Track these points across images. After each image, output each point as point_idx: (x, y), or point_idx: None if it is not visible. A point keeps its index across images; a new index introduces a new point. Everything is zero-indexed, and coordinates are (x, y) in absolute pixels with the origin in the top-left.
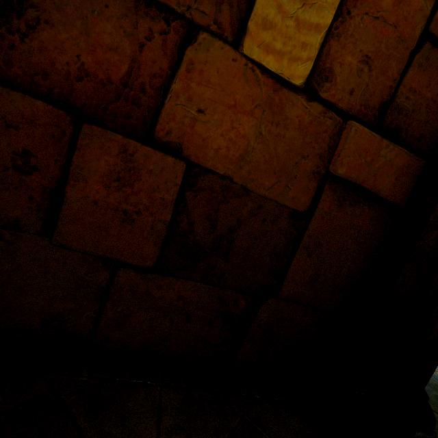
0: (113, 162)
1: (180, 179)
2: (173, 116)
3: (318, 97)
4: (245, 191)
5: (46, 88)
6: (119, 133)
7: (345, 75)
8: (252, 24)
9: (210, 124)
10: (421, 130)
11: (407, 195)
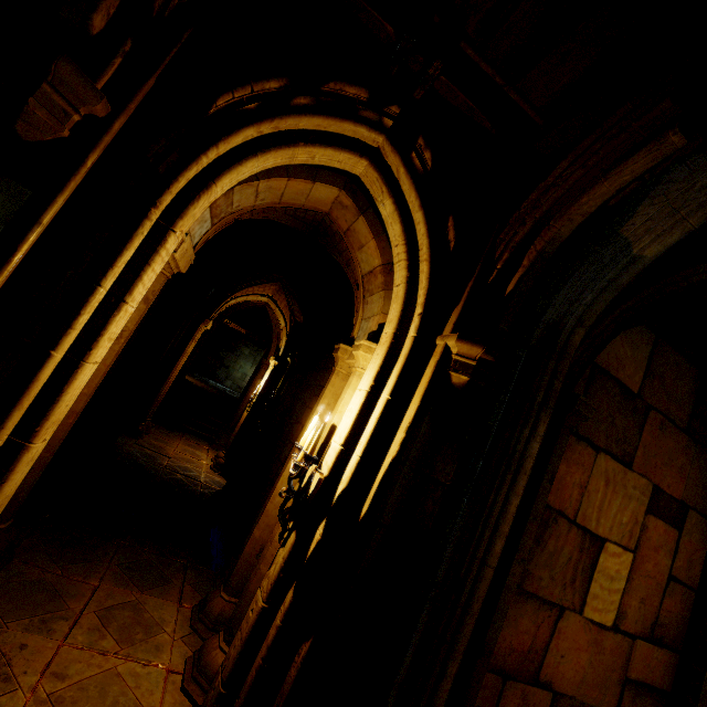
0: (517, 702)
1: (549, 705)
2: (549, 663)
3: (619, 630)
4: (582, 704)
5: (494, 664)
6: (522, 682)
7: (632, 612)
8: (588, 598)
9: (566, 663)
10: (675, 634)
11: (672, 681)
